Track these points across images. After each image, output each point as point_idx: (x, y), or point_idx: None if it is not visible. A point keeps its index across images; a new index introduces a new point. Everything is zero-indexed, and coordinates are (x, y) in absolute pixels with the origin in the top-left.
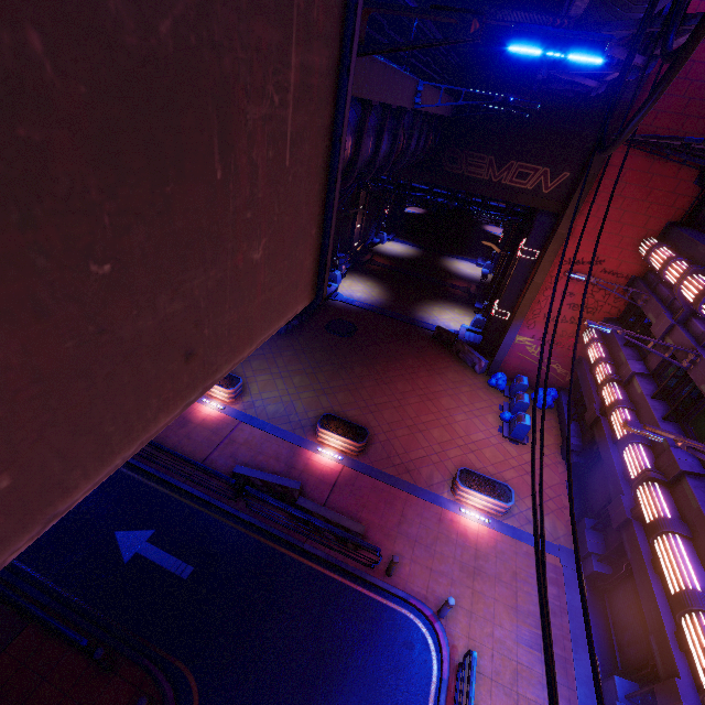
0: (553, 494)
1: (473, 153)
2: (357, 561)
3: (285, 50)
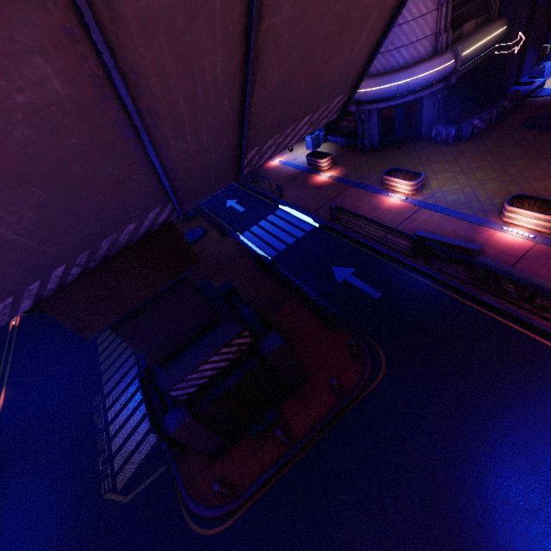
0: None
1: None
2: (546, 319)
3: None
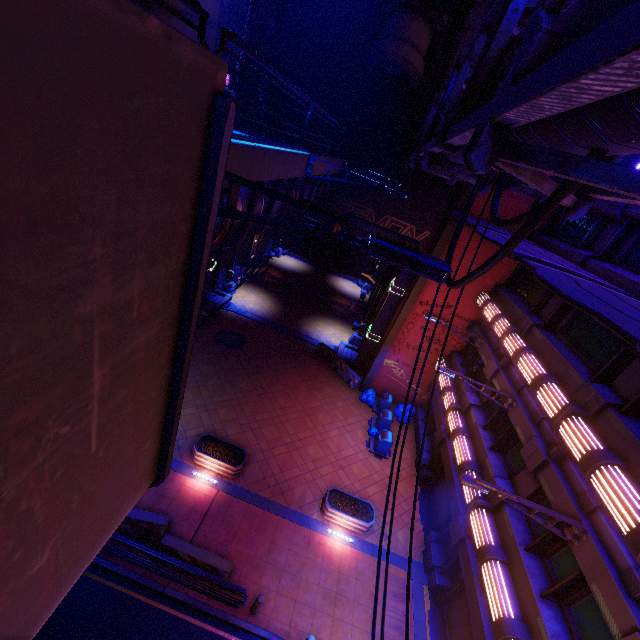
0: (407, 507)
1: (356, 204)
2: (222, 601)
3: (80, 381)
